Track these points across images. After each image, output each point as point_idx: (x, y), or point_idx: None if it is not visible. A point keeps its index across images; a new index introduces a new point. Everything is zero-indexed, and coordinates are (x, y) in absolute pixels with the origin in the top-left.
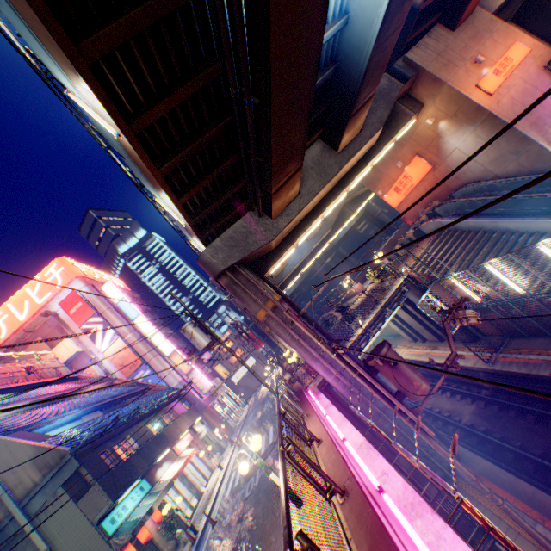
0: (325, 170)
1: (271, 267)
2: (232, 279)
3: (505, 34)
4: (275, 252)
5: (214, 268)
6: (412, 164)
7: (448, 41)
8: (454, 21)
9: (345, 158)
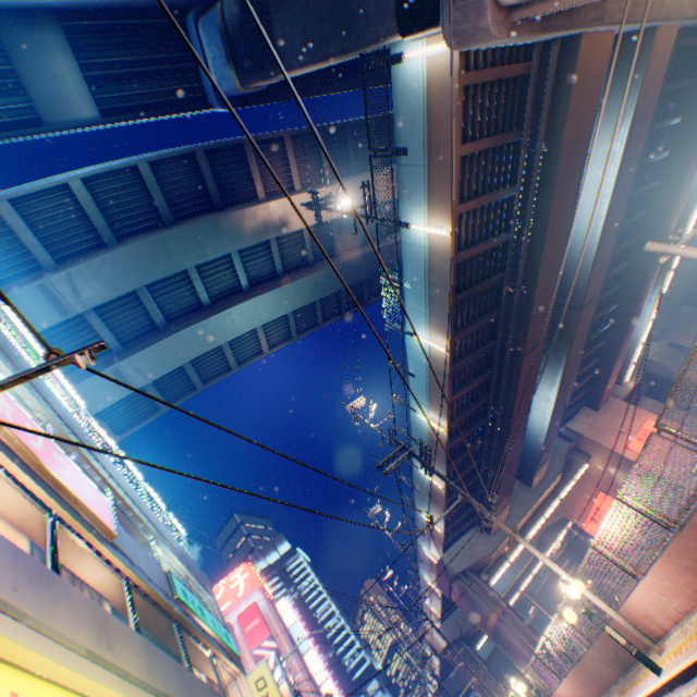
0: (524, 500)
1: (492, 576)
2: (465, 580)
3: (636, 412)
4: (493, 563)
5: (451, 569)
6: (598, 497)
7: (594, 416)
8: (594, 406)
9: (537, 492)
